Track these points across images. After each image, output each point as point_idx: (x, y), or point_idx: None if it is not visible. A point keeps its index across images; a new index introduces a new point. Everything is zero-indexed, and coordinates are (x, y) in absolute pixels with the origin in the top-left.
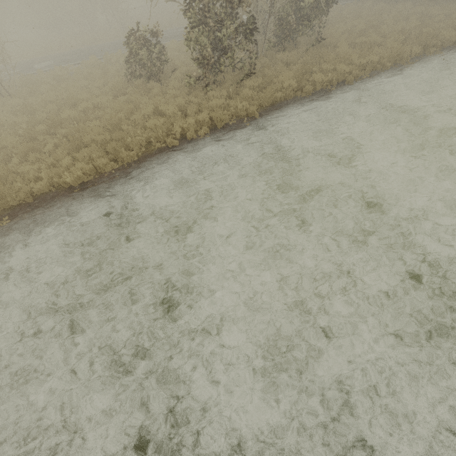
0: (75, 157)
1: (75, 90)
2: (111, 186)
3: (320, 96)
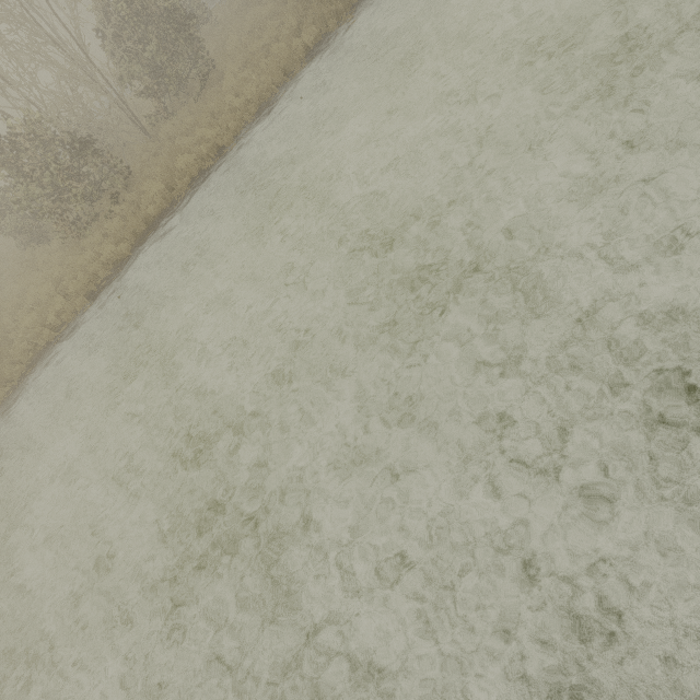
0: None
1: None
2: (5, 415)
3: (198, 185)
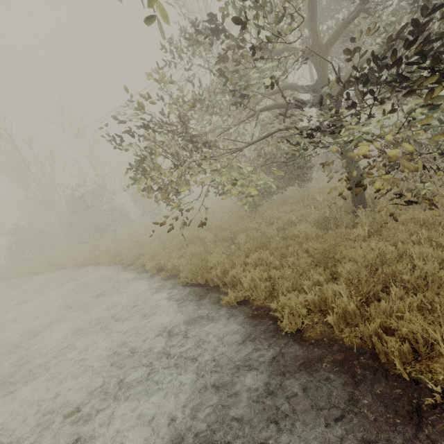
0: None
1: None
2: None
3: (6, 281)
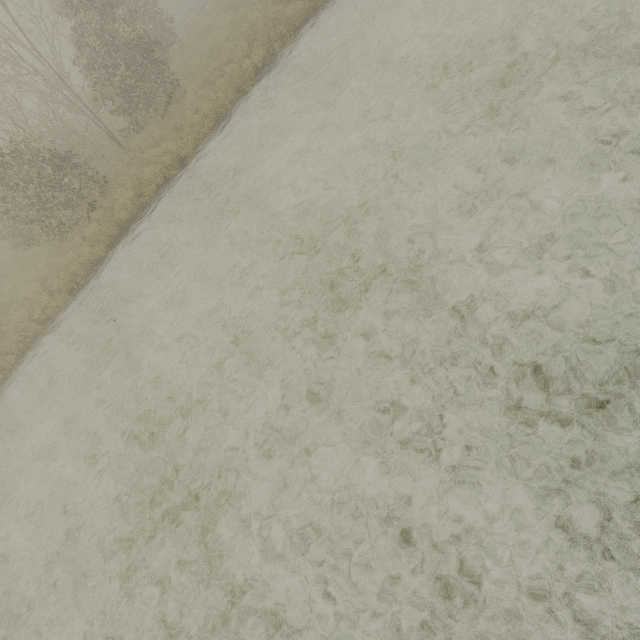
0: None
1: None
2: None
3: (163, 191)
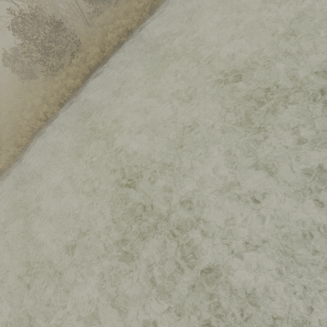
0: (0, 153)
1: (1, 102)
2: (19, 162)
3: (117, 50)
